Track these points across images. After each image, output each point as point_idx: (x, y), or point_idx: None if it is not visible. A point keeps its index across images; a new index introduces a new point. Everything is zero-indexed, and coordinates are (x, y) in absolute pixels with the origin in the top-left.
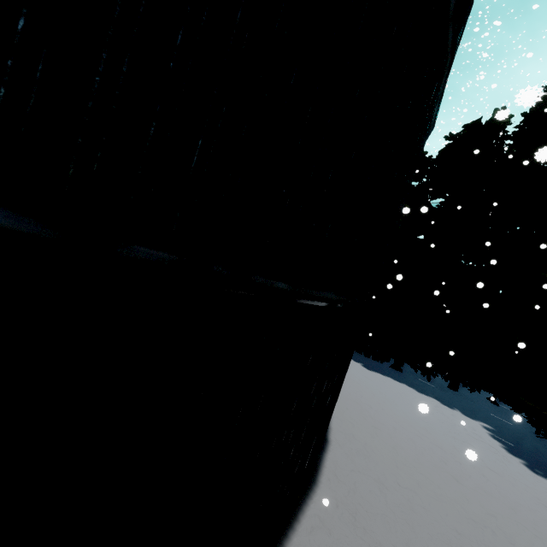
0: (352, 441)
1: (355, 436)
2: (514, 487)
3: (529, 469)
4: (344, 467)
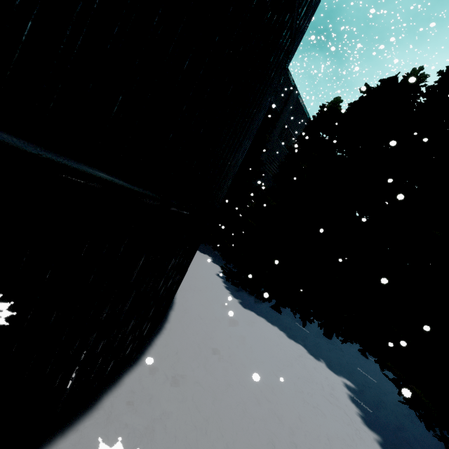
0: (140, 410)
1: (153, 400)
2: None
3: None
4: None
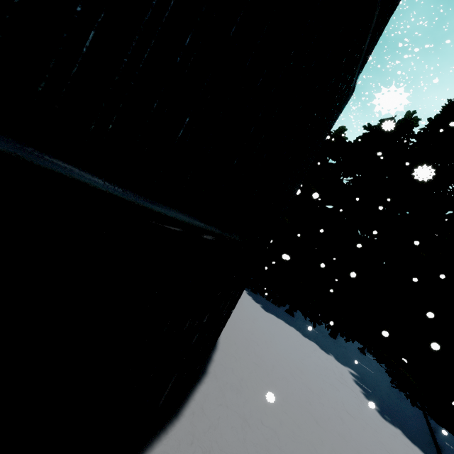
0: (230, 375)
1: (234, 370)
2: (365, 431)
3: (380, 415)
4: (213, 400)
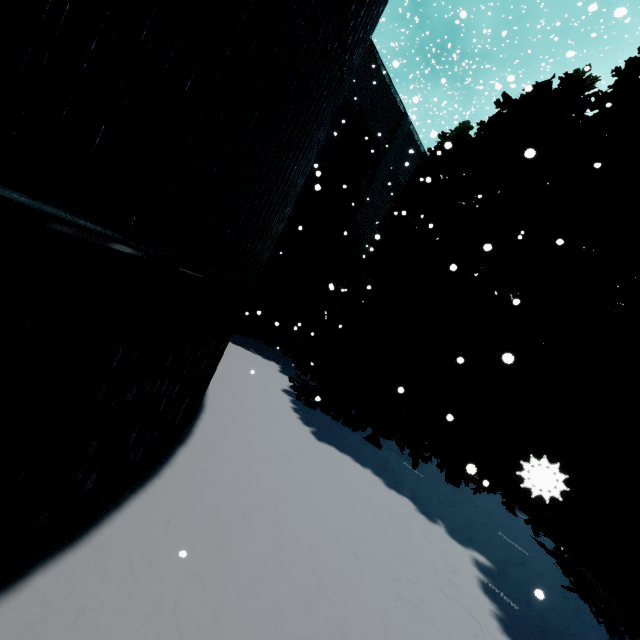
0: None
1: (84, 616)
2: None
3: None
4: None
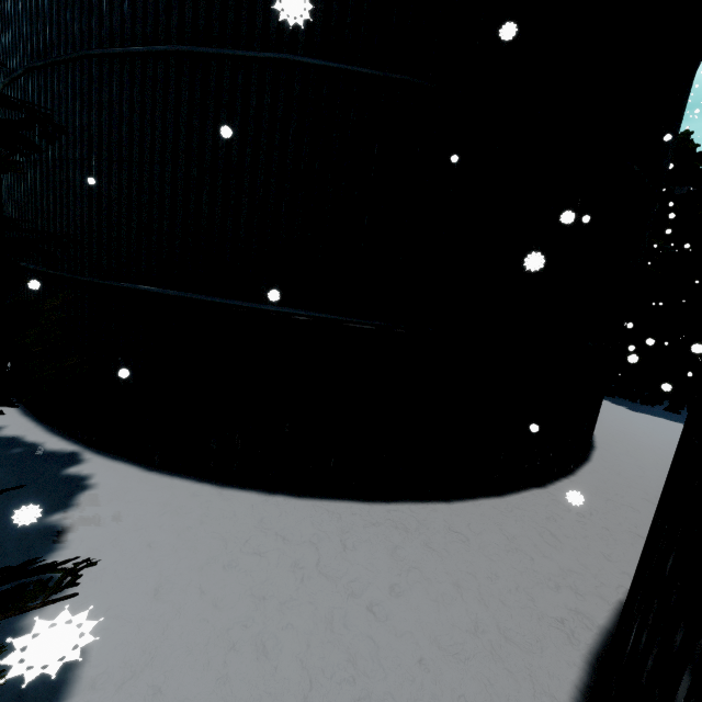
0: (615, 448)
1: (618, 446)
2: None
3: None
4: (609, 457)
